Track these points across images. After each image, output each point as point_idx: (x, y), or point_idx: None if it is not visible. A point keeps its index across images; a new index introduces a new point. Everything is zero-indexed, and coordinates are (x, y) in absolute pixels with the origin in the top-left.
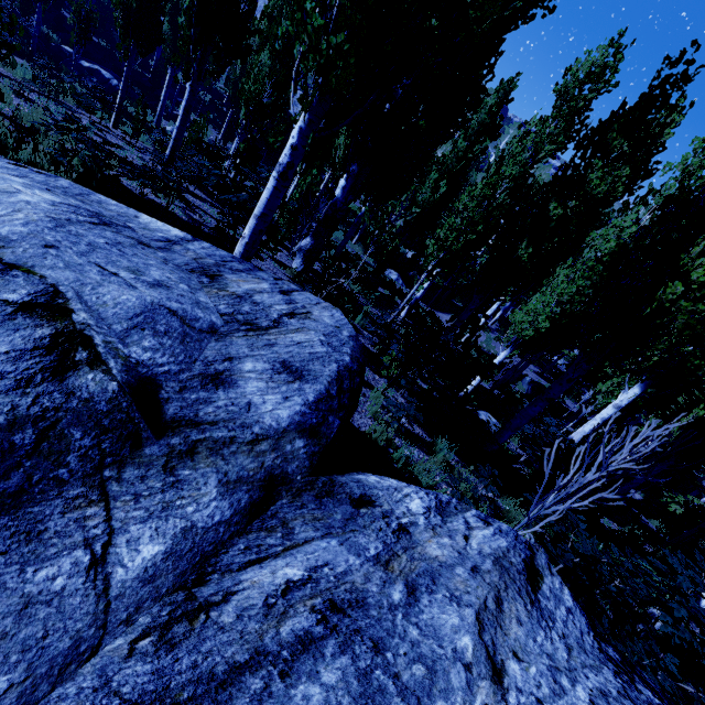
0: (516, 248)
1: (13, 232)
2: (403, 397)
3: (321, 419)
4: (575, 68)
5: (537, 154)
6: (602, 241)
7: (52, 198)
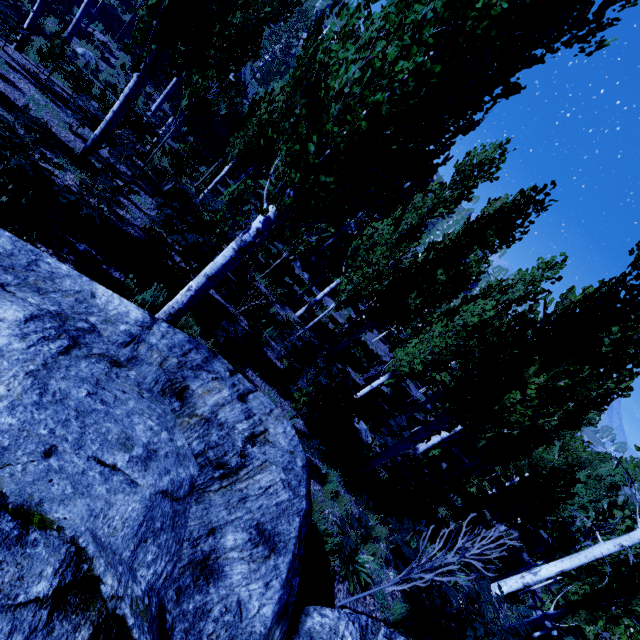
0: (407, 296)
1: (2, 430)
2: (302, 418)
3: (289, 590)
4: (473, 154)
5: (433, 212)
6: (469, 315)
7: (15, 315)
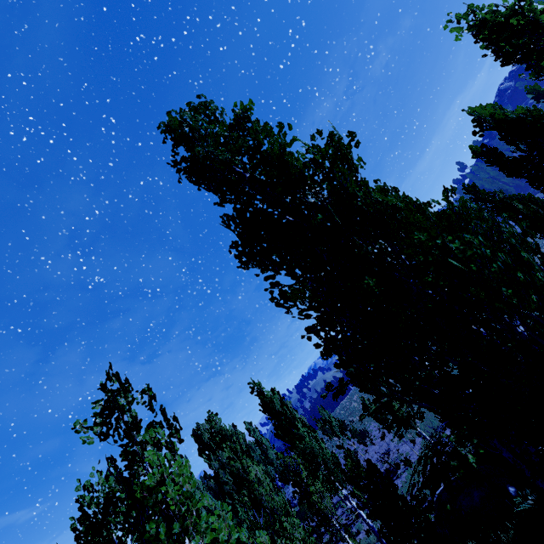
0: None
1: None
2: None
3: None
4: None
5: None
6: None
7: None
